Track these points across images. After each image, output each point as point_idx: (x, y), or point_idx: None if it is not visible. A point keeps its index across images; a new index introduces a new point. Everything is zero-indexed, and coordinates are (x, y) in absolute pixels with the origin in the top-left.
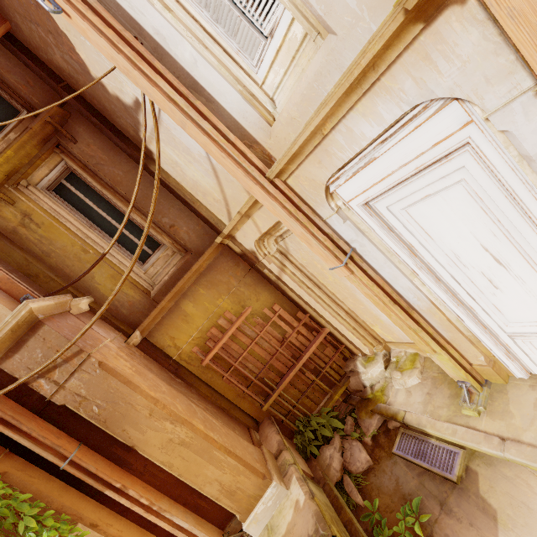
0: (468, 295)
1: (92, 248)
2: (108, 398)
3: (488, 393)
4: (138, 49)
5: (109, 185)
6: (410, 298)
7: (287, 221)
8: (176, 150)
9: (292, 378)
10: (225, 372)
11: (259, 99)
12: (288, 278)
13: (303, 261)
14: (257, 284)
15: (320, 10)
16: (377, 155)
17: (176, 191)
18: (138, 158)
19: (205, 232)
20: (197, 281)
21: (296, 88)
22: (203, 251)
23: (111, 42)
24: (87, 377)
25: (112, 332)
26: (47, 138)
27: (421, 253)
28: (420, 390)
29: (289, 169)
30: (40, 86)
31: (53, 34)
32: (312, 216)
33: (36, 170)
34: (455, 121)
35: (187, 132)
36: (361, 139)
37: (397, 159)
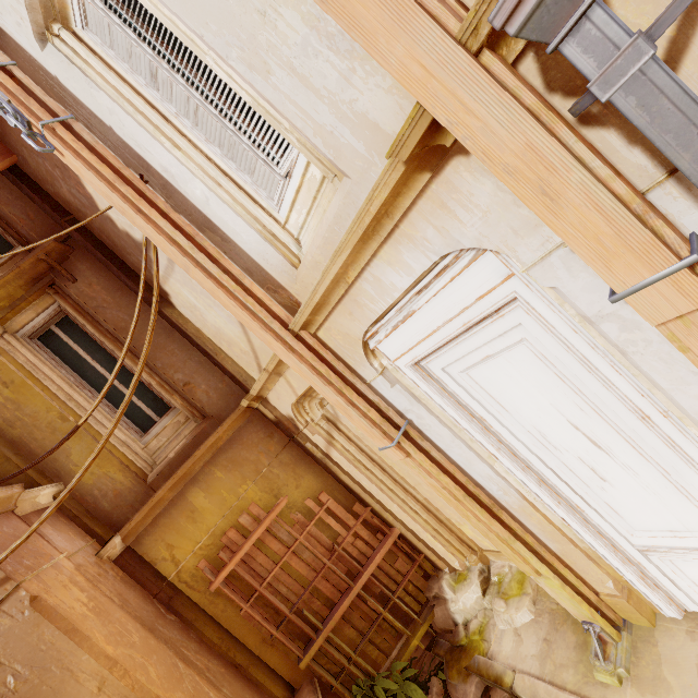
0: (570, 489)
1: (75, 414)
2: (35, 661)
3: (630, 644)
4: (139, 188)
5: (110, 332)
6: (494, 490)
7: (317, 385)
8: (194, 292)
9: (347, 610)
10: (245, 600)
11: (282, 239)
12: (338, 454)
13: (358, 431)
14: (297, 462)
15: (330, 154)
16: (416, 308)
17: (195, 340)
18: (150, 300)
19: (230, 391)
20: (213, 460)
21: (318, 230)
22: (226, 417)
23: (107, 180)
24: (8, 623)
25: (78, 539)
26: (39, 276)
27: (497, 429)
28: (534, 633)
29: (316, 321)
30: (42, 220)
31: (60, 168)
32: (351, 377)
33: (19, 315)
34: (494, 273)
35: (192, 276)
36: (392, 290)
37: (439, 312)
